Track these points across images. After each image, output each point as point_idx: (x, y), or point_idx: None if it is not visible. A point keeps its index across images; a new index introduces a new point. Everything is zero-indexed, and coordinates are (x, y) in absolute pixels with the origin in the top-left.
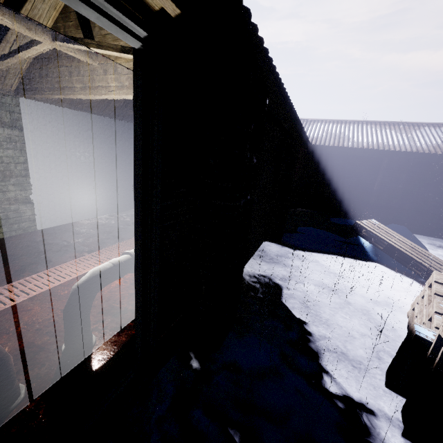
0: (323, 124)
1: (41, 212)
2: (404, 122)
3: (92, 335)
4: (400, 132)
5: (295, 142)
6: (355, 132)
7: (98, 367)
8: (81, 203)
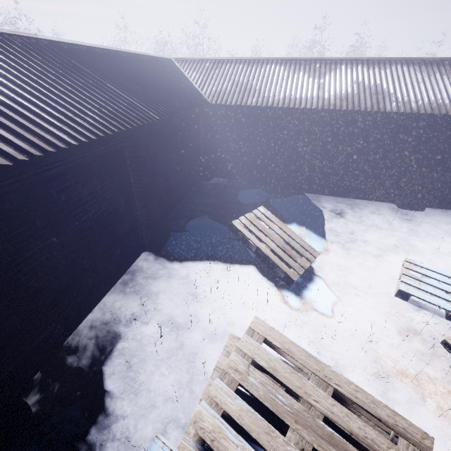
0: (231, 68)
1: None
2: (322, 58)
3: None
4: (313, 76)
5: (136, 145)
6: (264, 79)
7: None
8: None
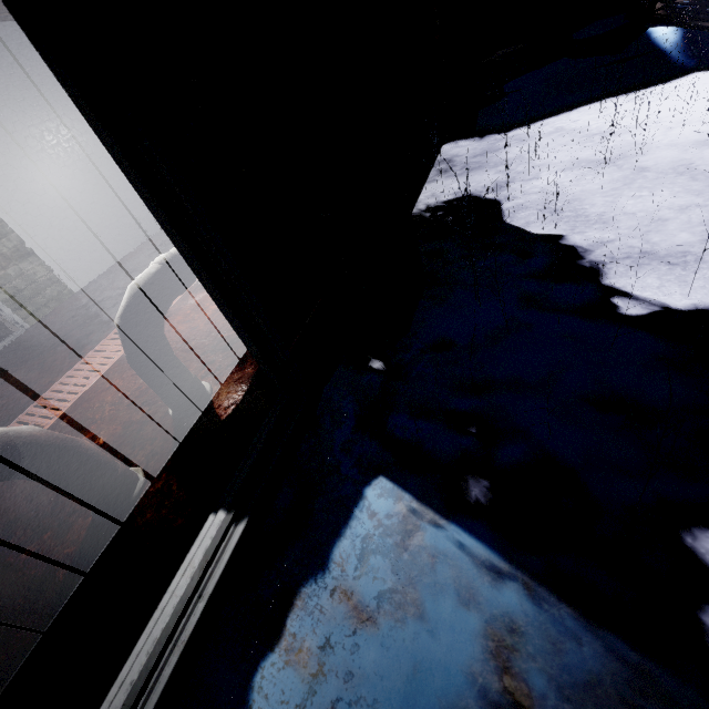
0: None
1: (58, 263)
2: None
3: (200, 382)
4: None
5: None
6: None
7: (228, 416)
8: (107, 224)
